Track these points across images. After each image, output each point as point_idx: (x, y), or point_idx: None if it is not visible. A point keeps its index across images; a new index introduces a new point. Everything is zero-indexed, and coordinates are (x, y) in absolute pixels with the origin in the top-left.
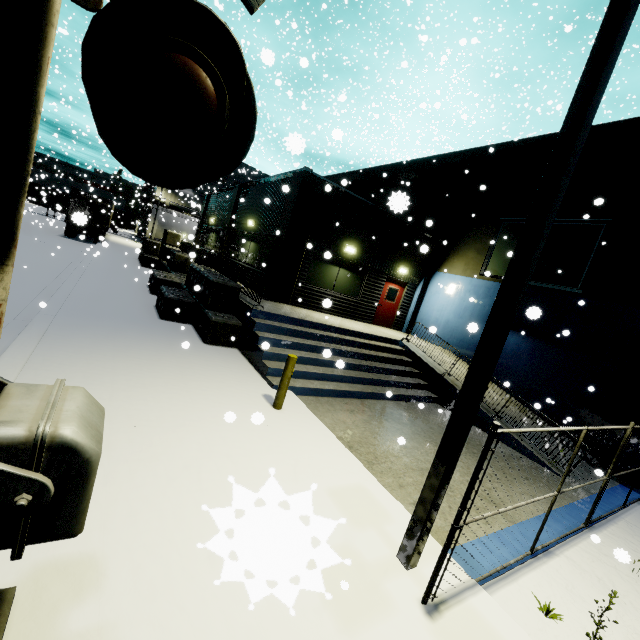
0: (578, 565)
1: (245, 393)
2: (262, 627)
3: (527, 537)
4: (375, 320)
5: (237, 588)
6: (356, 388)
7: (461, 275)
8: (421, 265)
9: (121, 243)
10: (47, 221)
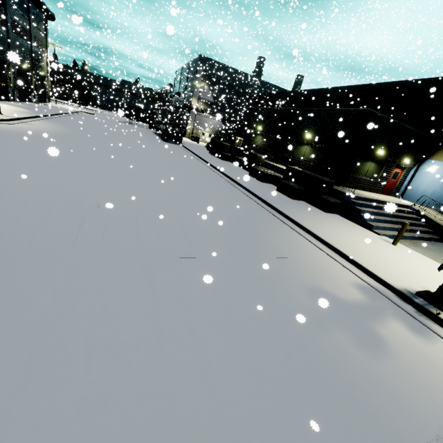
0: None
1: (376, 238)
2: None
3: None
4: (382, 191)
5: None
6: (406, 234)
7: None
8: (417, 155)
9: (182, 140)
10: (138, 129)
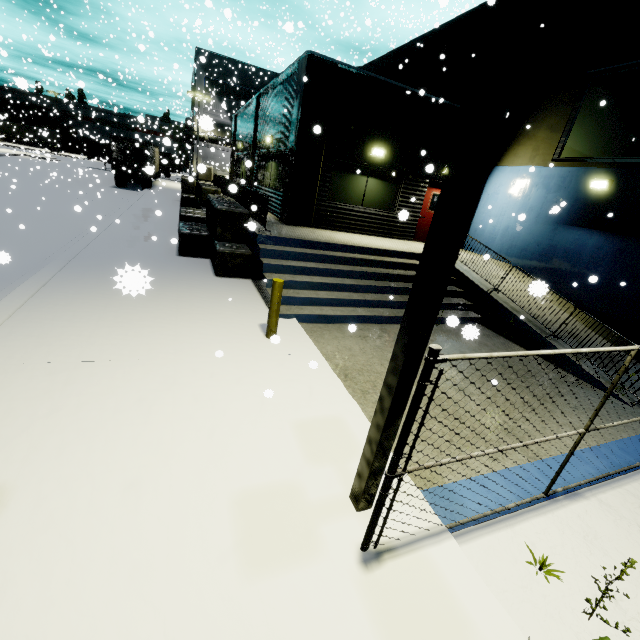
0: (614, 511)
1: (240, 324)
2: (151, 566)
3: (548, 476)
4: (417, 236)
5: (140, 524)
6: (375, 312)
7: (527, 165)
8: None
9: (169, 187)
10: (104, 175)
